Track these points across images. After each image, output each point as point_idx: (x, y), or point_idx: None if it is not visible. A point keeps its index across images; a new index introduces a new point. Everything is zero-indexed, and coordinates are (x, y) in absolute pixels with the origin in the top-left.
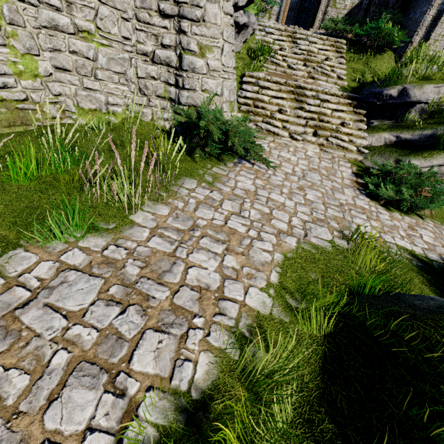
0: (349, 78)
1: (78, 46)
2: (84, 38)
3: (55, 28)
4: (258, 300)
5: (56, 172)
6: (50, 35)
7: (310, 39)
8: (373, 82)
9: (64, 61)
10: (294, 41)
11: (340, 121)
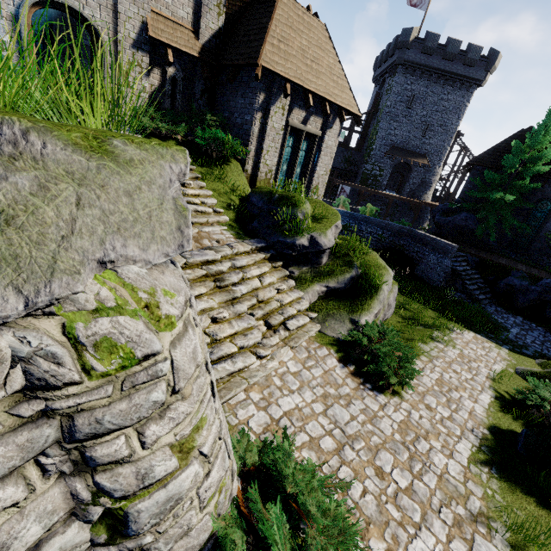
0: (222, 206)
1: None
2: None
3: None
4: None
5: None
6: None
7: None
8: (241, 203)
9: None
10: None
11: (273, 288)
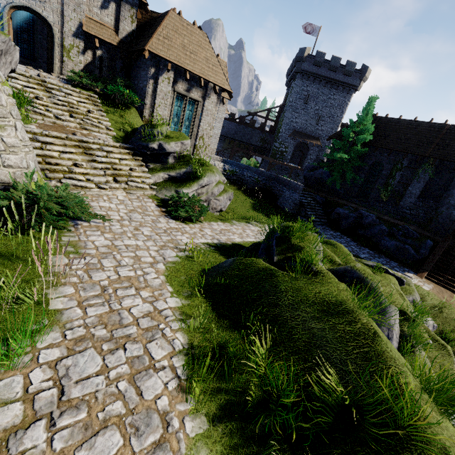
0: (115, 129)
1: None
2: None
3: None
4: (174, 302)
5: None
6: None
7: (64, 90)
8: (133, 132)
9: None
10: (48, 91)
11: (129, 167)
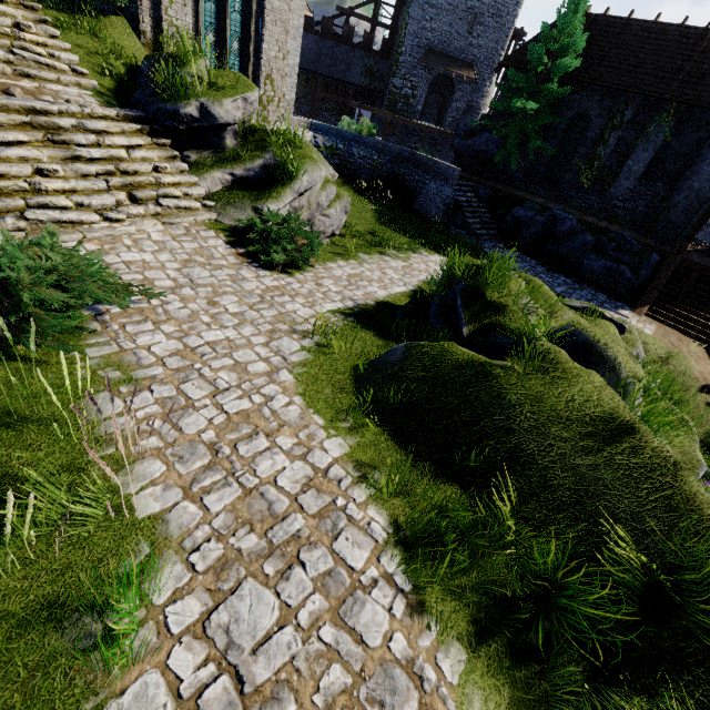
0: (92, 70)
1: None
2: None
3: None
4: (336, 447)
5: None
6: None
7: None
8: (131, 74)
9: None
10: None
11: (151, 165)
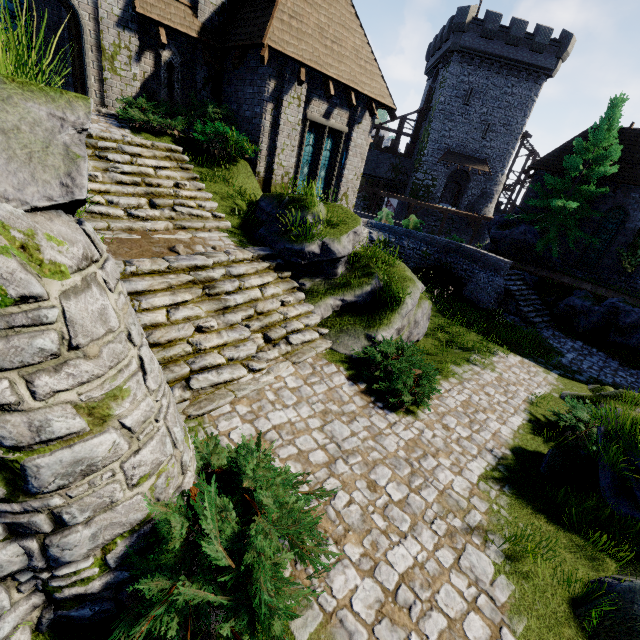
0: (225, 211)
1: None
2: None
3: None
4: None
5: None
6: None
7: (127, 148)
8: (250, 209)
9: None
10: (101, 156)
11: (278, 300)
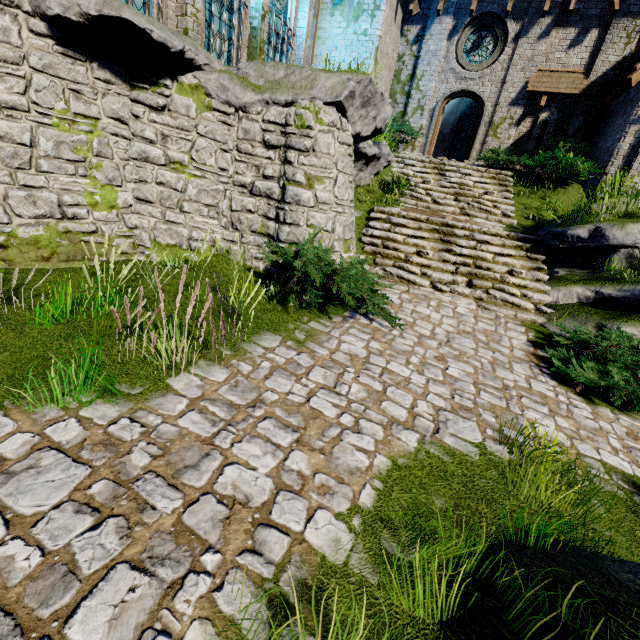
0: (520, 216)
1: (167, 177)
2: (176, 169)
3: (145, 160)
4: (328, 534)
5: (96, 315)
6: (138, 166)
7: (463, 171)
8: (556, 221)
9: (149, 192)
10: (441, 174)
11: (508, 269)
